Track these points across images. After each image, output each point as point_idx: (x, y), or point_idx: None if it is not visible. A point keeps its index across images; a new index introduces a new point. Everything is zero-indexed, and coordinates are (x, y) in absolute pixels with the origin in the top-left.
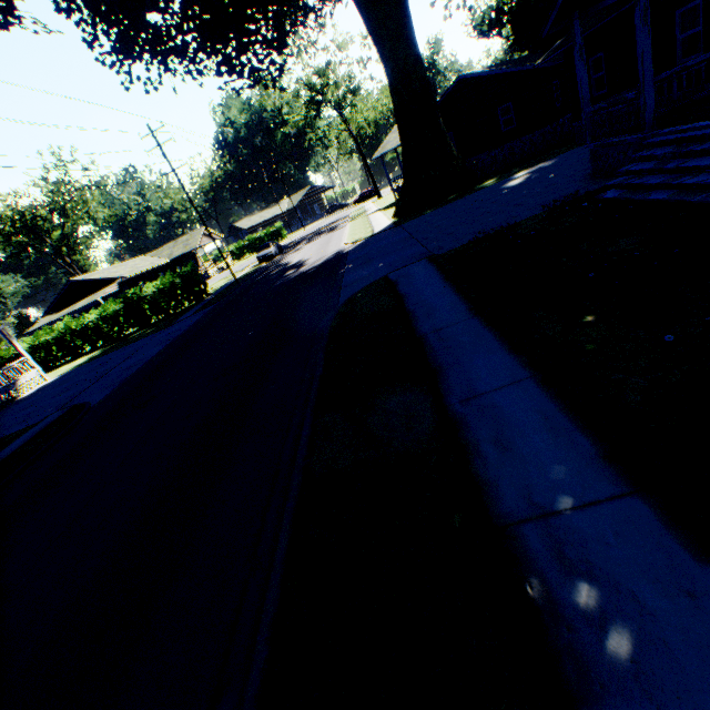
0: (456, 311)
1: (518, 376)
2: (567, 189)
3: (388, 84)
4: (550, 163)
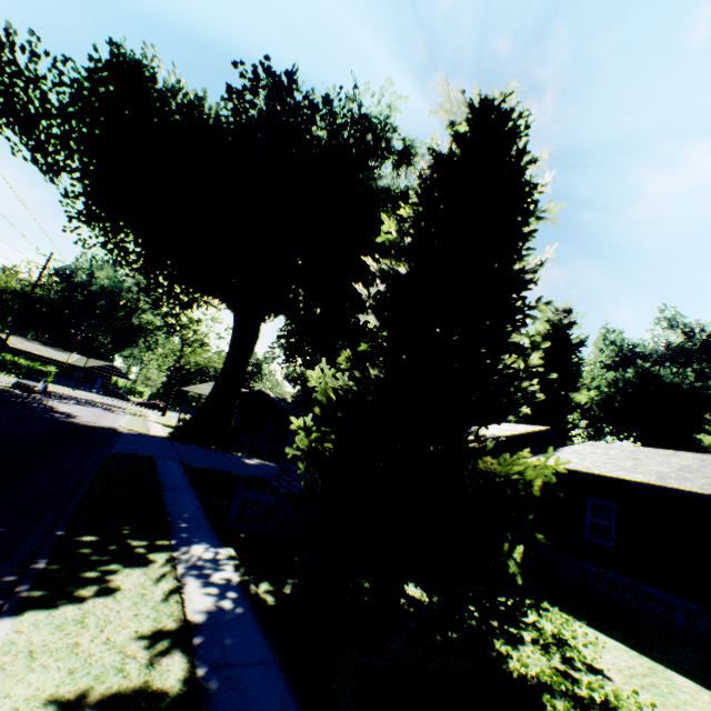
0: (183, 481)
1: (194, 499)
2: (266, 475)
3: (224, 365)
4: (273, 464)
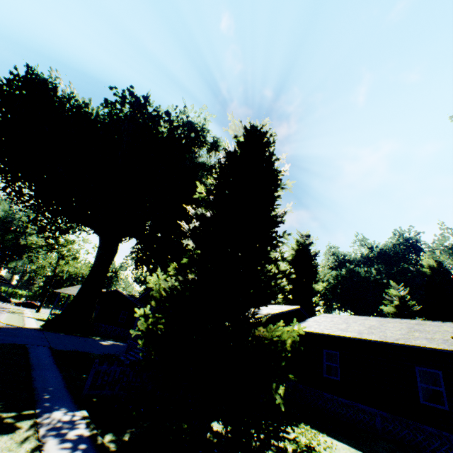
0: (50, 362)
1: (57, 375)
2: (116, 352)
3: (90, 273)
4: (122, 344)
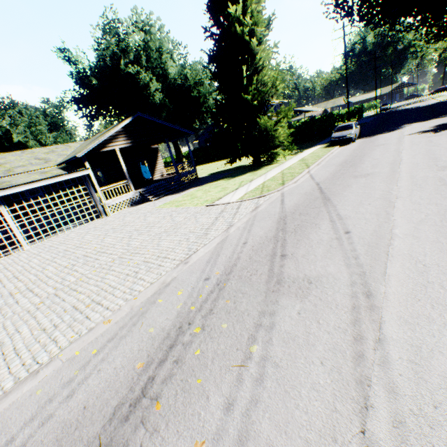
0: None
1: None
2: None
3: None
4: None
